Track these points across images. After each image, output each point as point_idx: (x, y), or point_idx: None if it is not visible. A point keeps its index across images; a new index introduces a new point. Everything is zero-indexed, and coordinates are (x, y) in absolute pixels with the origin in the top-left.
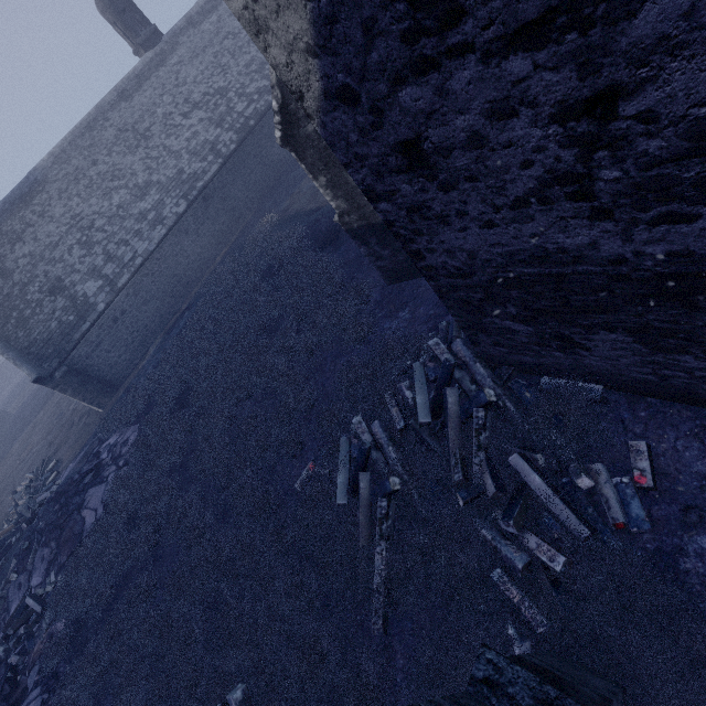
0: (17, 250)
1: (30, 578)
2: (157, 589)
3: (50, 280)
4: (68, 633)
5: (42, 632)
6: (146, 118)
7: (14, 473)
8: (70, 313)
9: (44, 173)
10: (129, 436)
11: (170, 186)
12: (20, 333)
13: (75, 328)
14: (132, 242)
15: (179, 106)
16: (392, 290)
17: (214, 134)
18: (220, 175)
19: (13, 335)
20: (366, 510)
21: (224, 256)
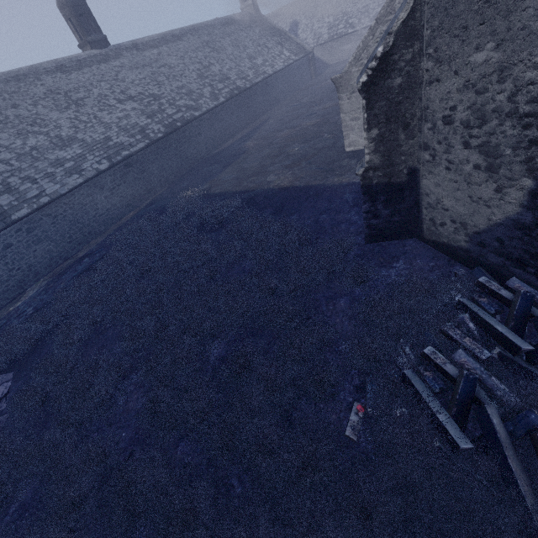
0: None
1: None
2: None
3: None
4: None
5: None
6: (81, 91)
7: None
8: None
9: None
10: None
11: (95, 147)
12: None
13: None
14: (41, 181)
15: (115, 93)
16: (373, 247)
17: (145, 121)
18: (144, 152)
19: None
20: (513, 453)
21: (134, 216)
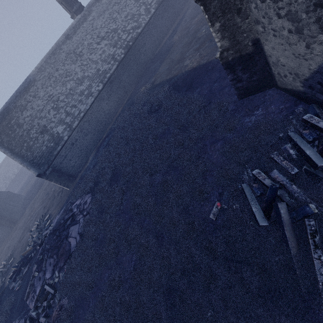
0: (24, 114)
1: (44, 274)
2: (122, 281)
3: (40, 127)
4: (72, 306)
5: (55, 304)
6: (79, 46)
7: (28, 222)
8: (51, 142)
9: (34, 77)
10: (87, 199)
11: (94, 77)
12: (28, 153)
13: (54, 149)
14: (78, 105)
15: (94, 39)
16: (243, 102)
17: (113, 50)
18: (117, 70)
19: (25, 155)
20: (290, 228)
21: (122, 110)
